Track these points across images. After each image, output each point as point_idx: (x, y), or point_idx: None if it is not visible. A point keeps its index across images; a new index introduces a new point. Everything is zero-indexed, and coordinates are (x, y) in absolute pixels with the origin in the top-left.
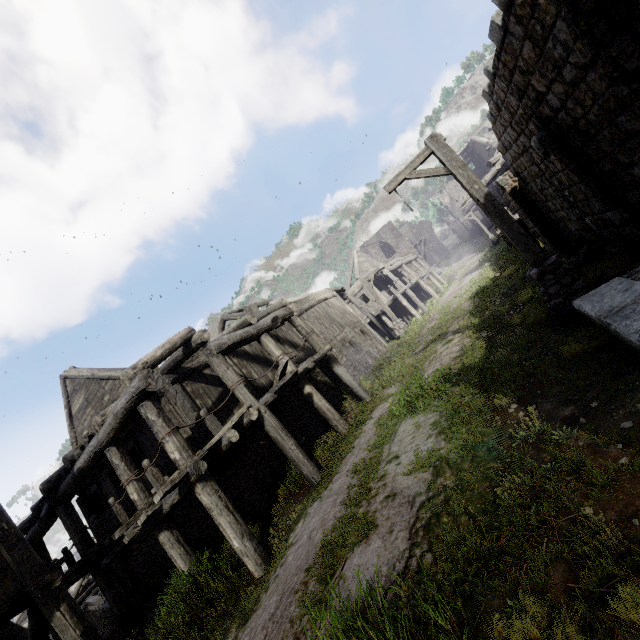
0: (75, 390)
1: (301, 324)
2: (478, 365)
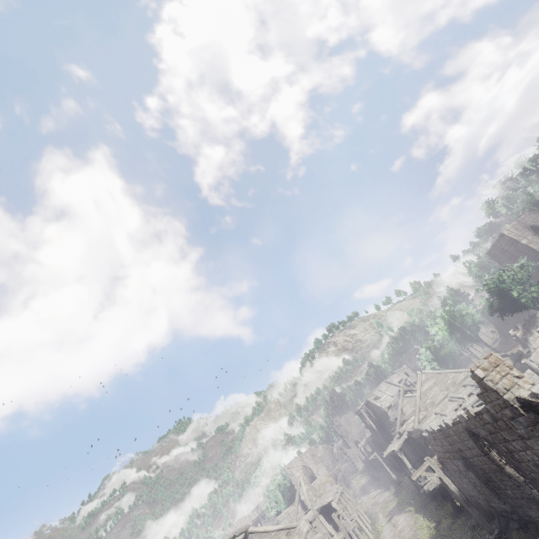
0: None
1: None
2: None
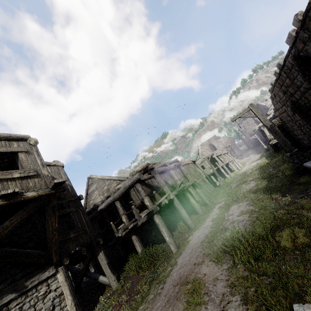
0: (92, 183)
1: (183, 169)
2: (264, 187)
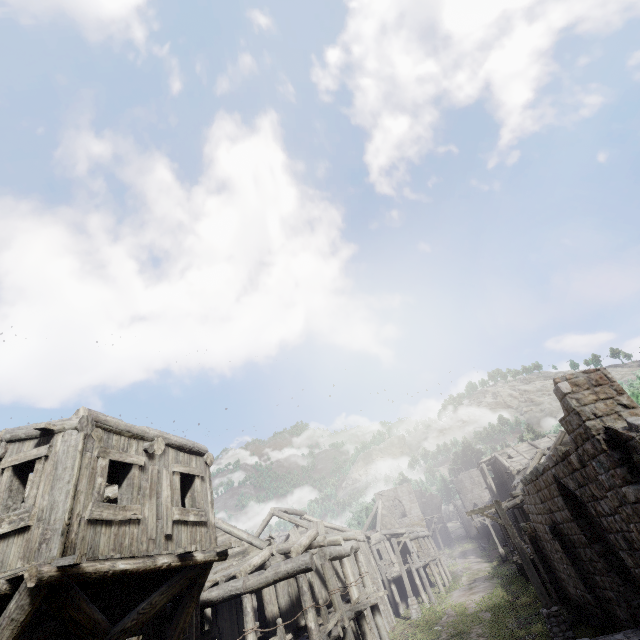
0: None
1: (362, 561)
2: None
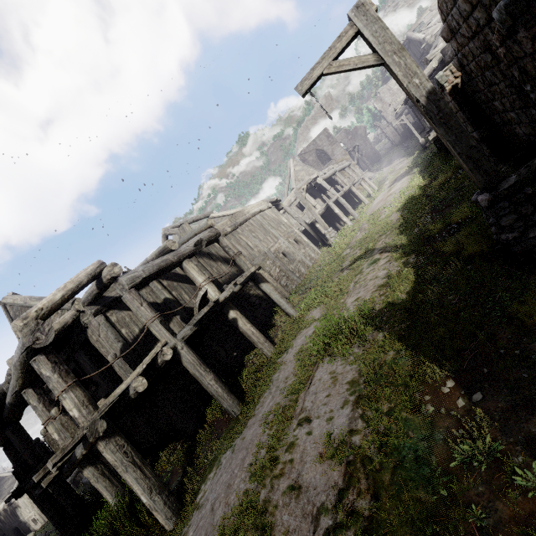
0: (16, 315)
1: (228, 245)
2: (405, 306)
